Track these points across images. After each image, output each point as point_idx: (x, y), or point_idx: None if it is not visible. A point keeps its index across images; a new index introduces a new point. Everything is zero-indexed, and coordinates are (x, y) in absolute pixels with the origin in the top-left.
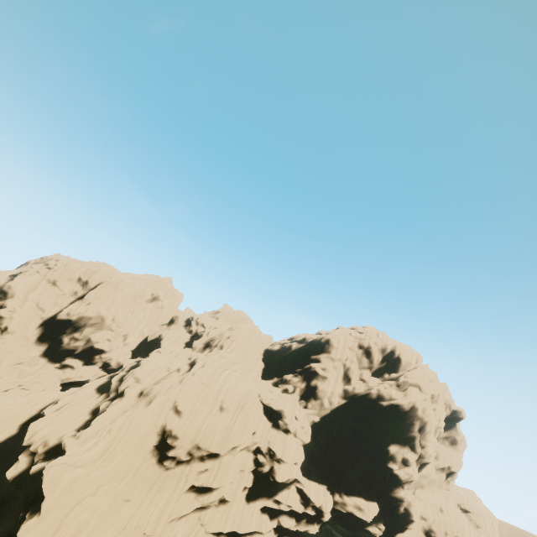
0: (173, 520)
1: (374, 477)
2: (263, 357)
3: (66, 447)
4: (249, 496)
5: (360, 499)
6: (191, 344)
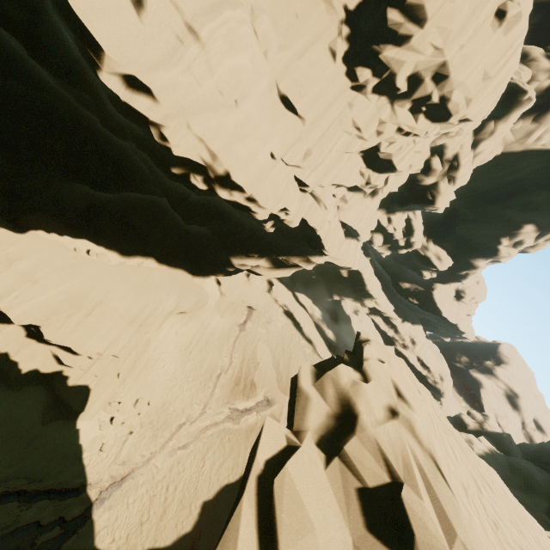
0: (330, 186)
1: (469, 241)
2: None
3: None
4: (381, 202)
5: (443, 252)
6: None
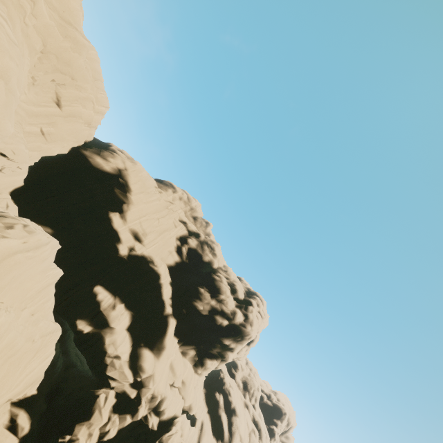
0: None
1: None
2: None
3: None
4: None
5: None
6: (232, 372)
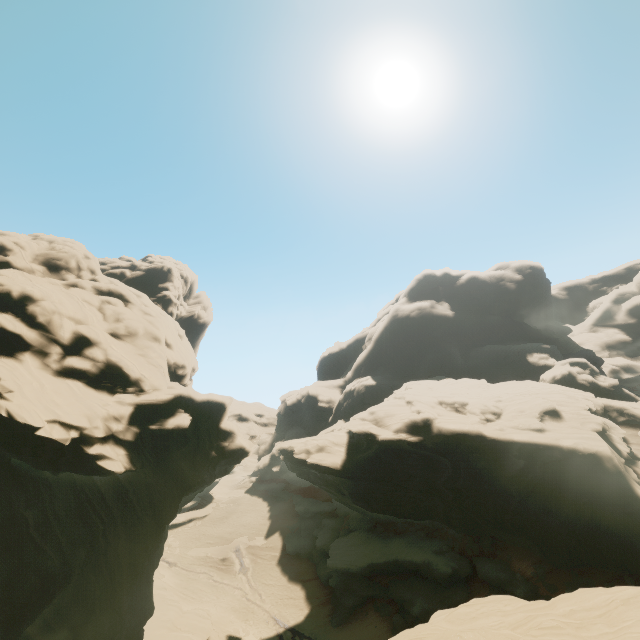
0: None
1: None
2: None
3: (187, 392)
4: None
5: None
6: None
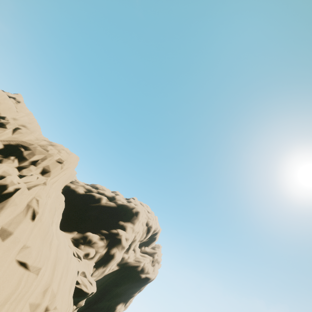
0: None
1: None
2: (61, 193)
3: None
4: None
5: None
6: None
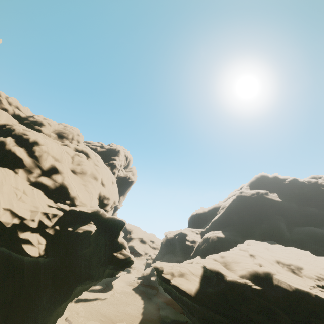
0: None
1: None
2: None
3: (99, 211)
4: None
5: None
6: (36, 129)
